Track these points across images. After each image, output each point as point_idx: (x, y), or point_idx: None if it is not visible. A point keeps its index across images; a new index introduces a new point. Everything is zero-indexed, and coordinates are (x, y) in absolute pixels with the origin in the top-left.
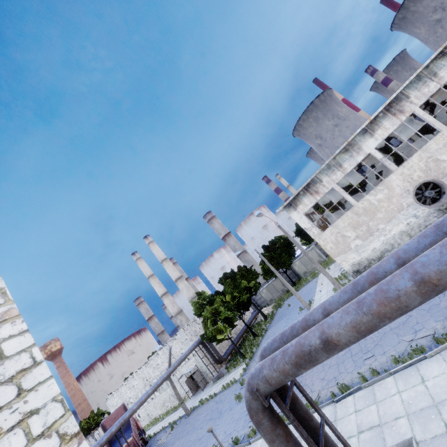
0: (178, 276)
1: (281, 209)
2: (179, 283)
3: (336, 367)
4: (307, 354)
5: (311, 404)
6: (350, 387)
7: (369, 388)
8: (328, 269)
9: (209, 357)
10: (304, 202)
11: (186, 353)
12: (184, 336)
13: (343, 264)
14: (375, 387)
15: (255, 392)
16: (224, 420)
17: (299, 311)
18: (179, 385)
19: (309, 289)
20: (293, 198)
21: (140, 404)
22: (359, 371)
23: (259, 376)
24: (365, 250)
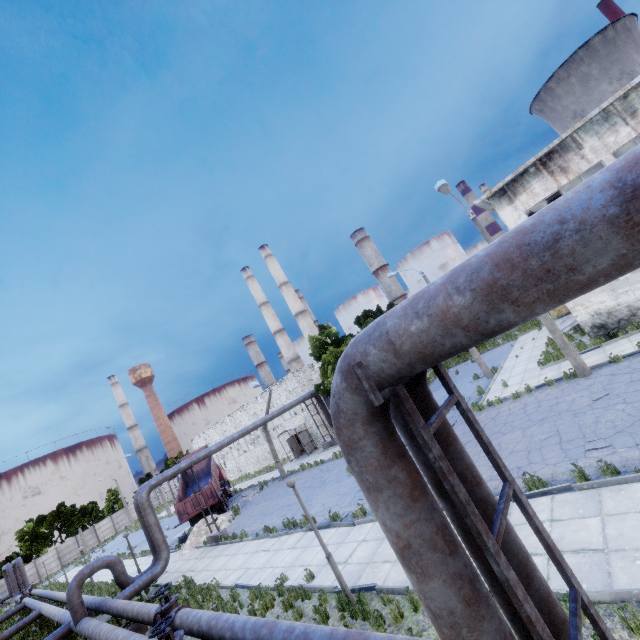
0: (300, 310)
1: (483, 198)
2: (300, 319)
3: (525, 455)
4: (542, 250)
5: (487, 451)
6: (549, 484)
7: (589, 492)
8: (538, 330)
9: (323, 417)
10: (533, 188)
11: (291, 402)
12: (293, 383)
13: (578, 310)
14: (604, 492)
15: (354, 368)
16: (326, 491)
17: (472, 380)
18: (280, 444)
19: (497, 354)
20: (513, 180)
21: (220, 446)
22: (571, 465)
23: (372, 335)
24: (631, 290)
